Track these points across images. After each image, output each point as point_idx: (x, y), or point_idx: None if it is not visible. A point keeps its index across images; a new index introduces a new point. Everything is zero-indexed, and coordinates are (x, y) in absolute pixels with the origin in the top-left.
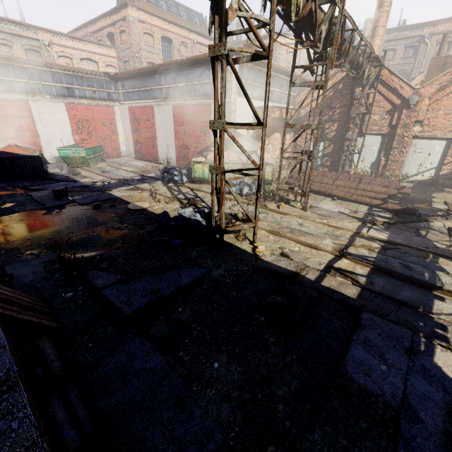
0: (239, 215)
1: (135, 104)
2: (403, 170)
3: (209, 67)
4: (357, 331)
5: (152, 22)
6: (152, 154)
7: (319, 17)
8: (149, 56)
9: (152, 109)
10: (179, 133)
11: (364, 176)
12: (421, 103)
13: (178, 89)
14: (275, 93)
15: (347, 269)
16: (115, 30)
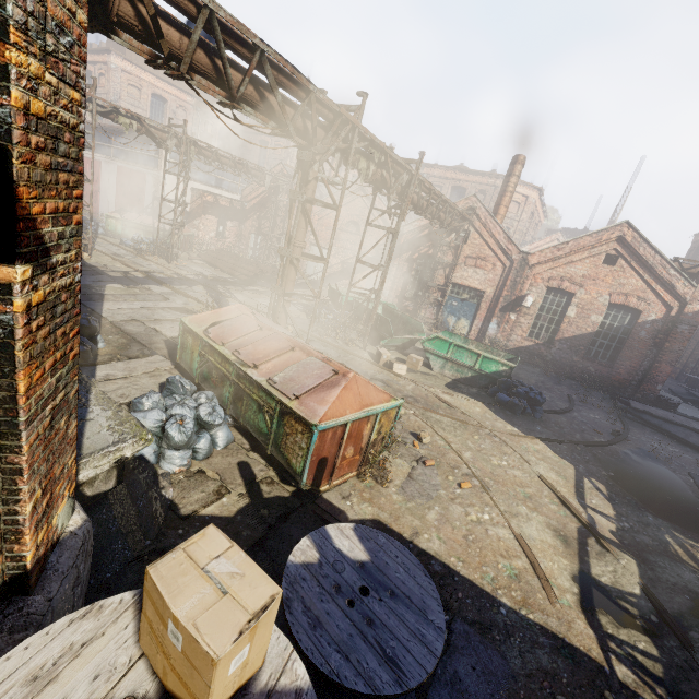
0: (110, 252)
1: (85, 154)
2: (307, 270)
3: (149, 142)
4: (89, 276)
5: (141, 76)
6: (94, 209)
7: (163, 136)
8: (131, 109)
9: (99, 164)
10: (119, 193)
11: (262, 263)
12: (314, 218)
13: (125, 152)
14: (227, 183)
15: (133, 274)
16: (94, 70)
